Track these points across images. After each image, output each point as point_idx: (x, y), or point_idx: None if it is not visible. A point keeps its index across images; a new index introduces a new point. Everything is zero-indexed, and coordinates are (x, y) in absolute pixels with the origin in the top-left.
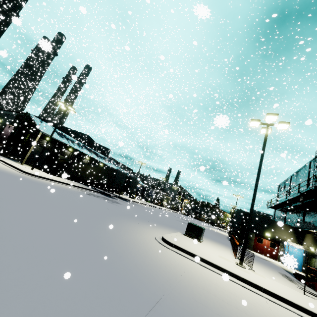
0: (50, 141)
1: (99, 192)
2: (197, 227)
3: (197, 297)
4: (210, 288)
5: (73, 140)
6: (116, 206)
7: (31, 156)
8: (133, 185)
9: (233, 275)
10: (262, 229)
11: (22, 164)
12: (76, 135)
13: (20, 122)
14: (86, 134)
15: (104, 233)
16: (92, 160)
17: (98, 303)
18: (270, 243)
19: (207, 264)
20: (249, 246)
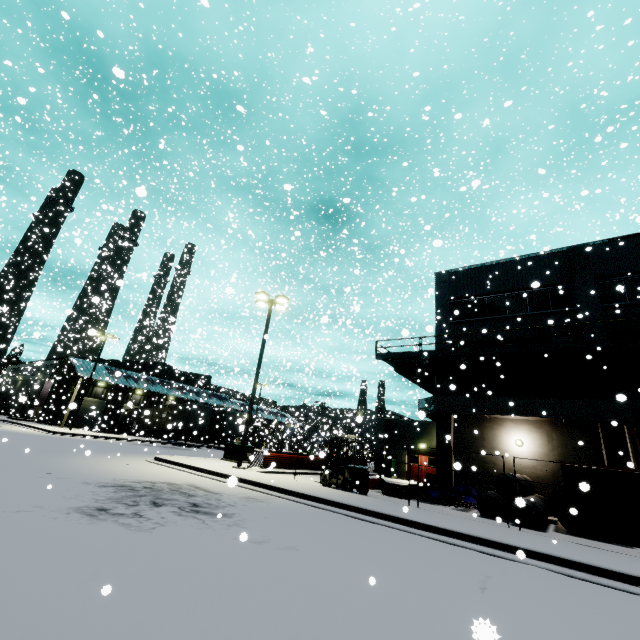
0: (106, 387)
1: (172, 443)
2: (234, 444)
3: (93, 465)
4: (126, 467)
5: (138, 378)
6: (169, 450)
7: (82, 415)
8: (233, 422)
9: (190, 467)
10: (415, 439)
11: (61, 427)
12: (145, 368)
13: (60, 371)
14: (162, 363)
15: (74, 453)
16: (181, 401)
17: (1, 457)
18: (428, 460)
19: (176, 465)
20: (401, 474)
